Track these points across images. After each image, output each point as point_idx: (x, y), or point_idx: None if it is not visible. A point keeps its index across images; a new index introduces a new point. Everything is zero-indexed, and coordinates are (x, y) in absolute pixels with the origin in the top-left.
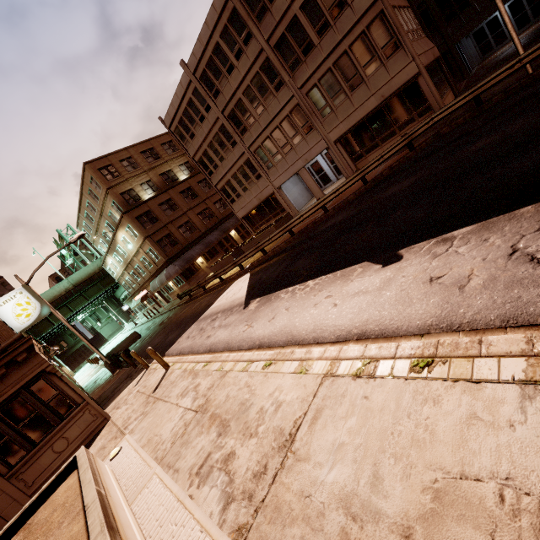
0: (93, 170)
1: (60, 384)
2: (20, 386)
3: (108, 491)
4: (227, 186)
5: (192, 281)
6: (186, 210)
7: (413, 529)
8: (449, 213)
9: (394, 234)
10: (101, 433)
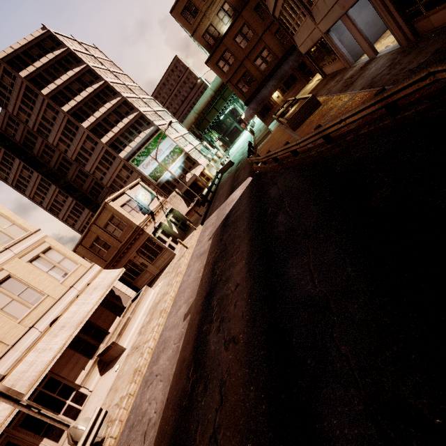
0: (177, 17)
1: (156, 241)
2: (145, 241)
3: (136, 313)
4: (282, 17)
5: (268, 118)
6: (261, 34)
7: (116, 388)
8: (201, 322)
9: (207, 294)
10: (171, 261)
